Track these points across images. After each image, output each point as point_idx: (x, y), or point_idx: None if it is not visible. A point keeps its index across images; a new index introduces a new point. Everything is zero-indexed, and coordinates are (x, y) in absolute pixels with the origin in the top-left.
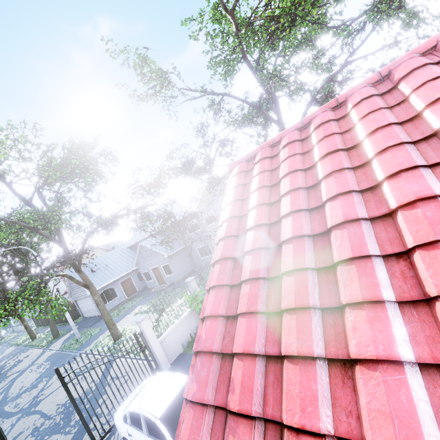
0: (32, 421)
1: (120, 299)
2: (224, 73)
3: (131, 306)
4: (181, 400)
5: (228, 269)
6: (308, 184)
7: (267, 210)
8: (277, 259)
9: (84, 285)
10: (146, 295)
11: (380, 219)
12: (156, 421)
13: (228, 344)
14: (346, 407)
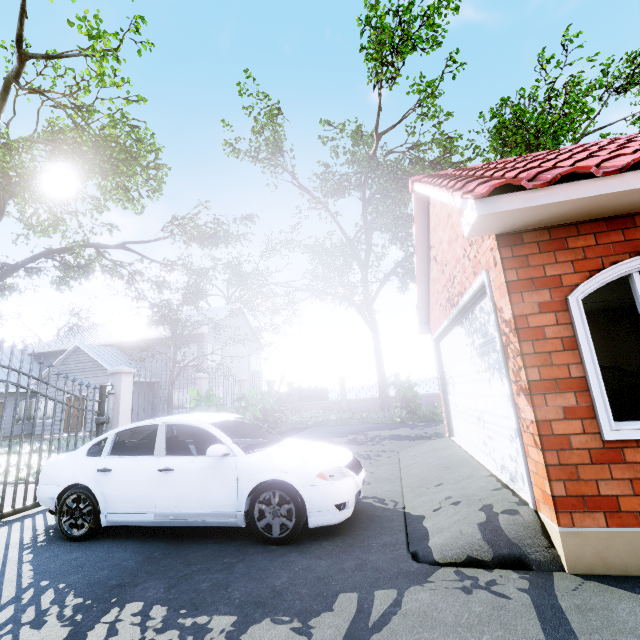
0: None
1: None
2: (332, 190)
3: None
4: None
5: None
6: None
7: None
8: None
9: None
10: (27, 440)
11: None
12: (204, 424)
13: None
14: None
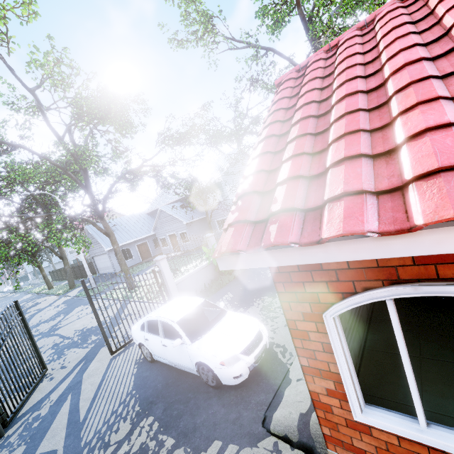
0: (52, 340)
1: (135, 261)
2: (272, 24)
3: (146, 267)
4: (195, 320)
5: (273, 142)
6: (366, 61)
7: (319, 93)
8: (326, 120)
9: (106, 233)
10: None
11: (443, 57)
12: (173, 324)
13: (270, 185)
14: (389, 175)
